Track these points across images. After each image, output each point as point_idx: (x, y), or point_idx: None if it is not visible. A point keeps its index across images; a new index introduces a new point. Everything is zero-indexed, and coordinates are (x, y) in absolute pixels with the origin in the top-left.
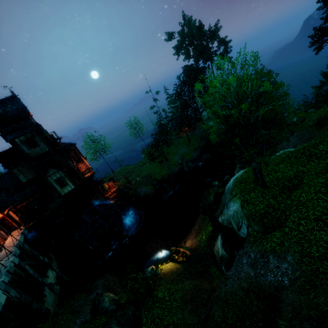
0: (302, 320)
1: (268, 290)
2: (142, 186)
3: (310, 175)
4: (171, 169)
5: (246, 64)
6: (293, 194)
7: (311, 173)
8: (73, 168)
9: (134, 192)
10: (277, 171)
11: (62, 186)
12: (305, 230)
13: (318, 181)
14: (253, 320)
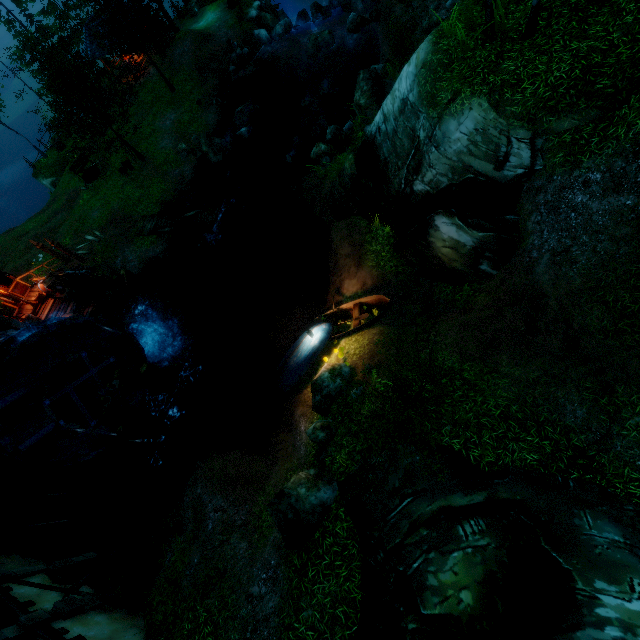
0: None
1: None
2: (121, 249)
3: None
4: (173, 176)
5: None
6: (625, 1)
7: None
8: None
9: (107, 274)
10: None
11: None
12: None
13: None
14: None
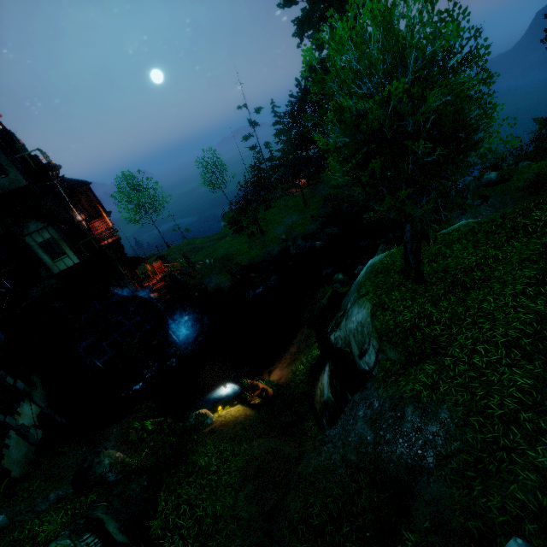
0: (449, 536)
1: (394, 472)
2: (213, 274)
3: (508, 264)
4: (267, 249)
5: (415, 1)
6: (471, 296)
7: (511, 260)
8: (79, 227)
9: (198, 283)
10: (447, 256)
11: (54, 256)
12: (483, 363)
13: (522, 274)
14: (358, 524)
